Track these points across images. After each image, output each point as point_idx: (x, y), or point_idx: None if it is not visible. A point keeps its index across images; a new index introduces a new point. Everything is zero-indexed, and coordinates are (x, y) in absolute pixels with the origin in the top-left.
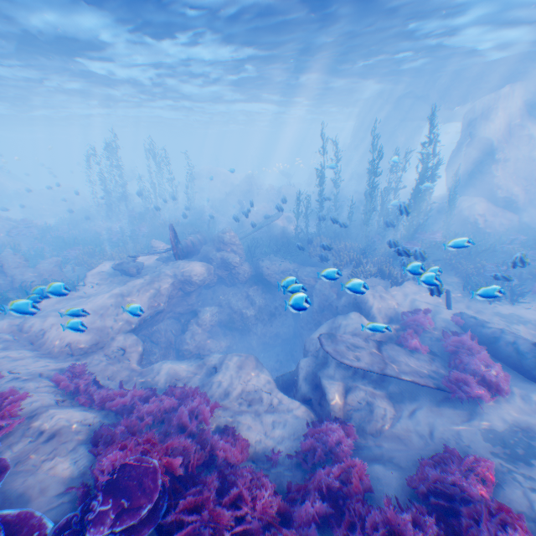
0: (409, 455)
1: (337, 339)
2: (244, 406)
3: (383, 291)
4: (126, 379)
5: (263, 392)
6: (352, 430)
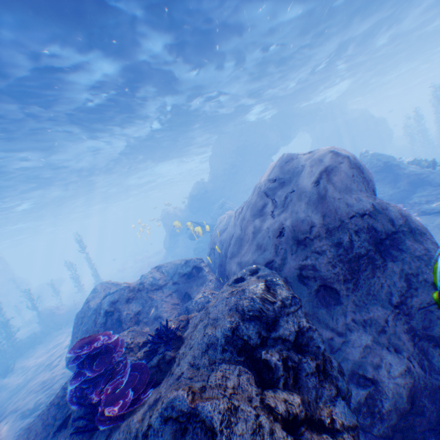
0: None
1: None
2: None
3: None
4: None
5: None
6: None
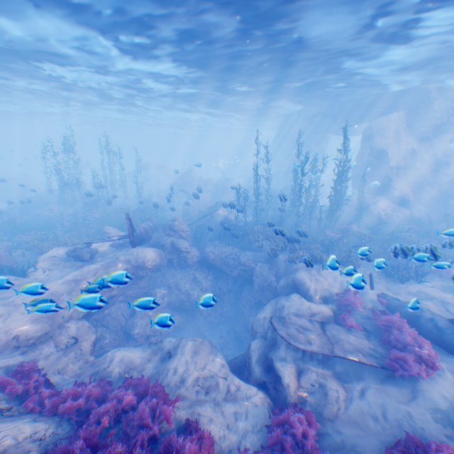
0: (370, 442)
1: (287, 322)
2: (203, 395)
3: (316, 273)
4: (78, 371)
5: (220, 378)
6: (312, 416)
